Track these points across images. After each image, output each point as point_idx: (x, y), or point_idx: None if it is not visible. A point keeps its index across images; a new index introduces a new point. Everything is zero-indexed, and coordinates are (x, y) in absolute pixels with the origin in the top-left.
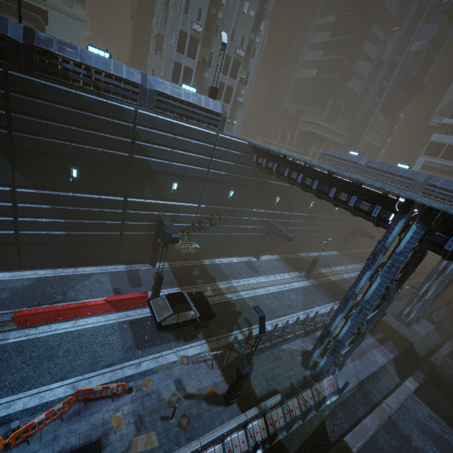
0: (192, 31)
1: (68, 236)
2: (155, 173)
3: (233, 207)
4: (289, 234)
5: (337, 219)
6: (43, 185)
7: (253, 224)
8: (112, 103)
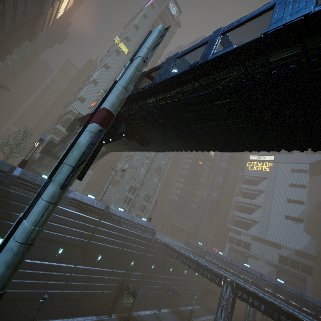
0: (135, 186)
1: (81, 294)
2: (127, 256)
3: (152, 274)
4: (179, 291)
5: (197, 281)
6: (86, 263)
7: (159, 285)
8: (124, 229)
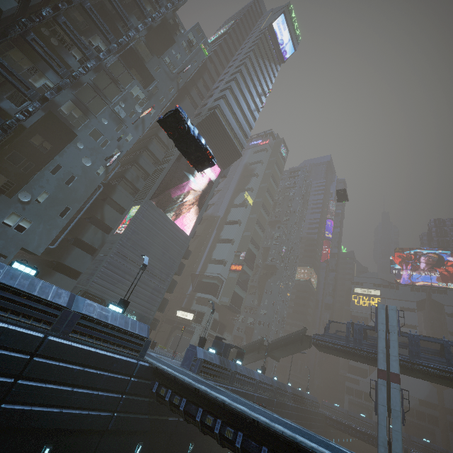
0: None
1: None
2: None
3: None
4: None
5: None
6: None
7: None
8: (310, 410)
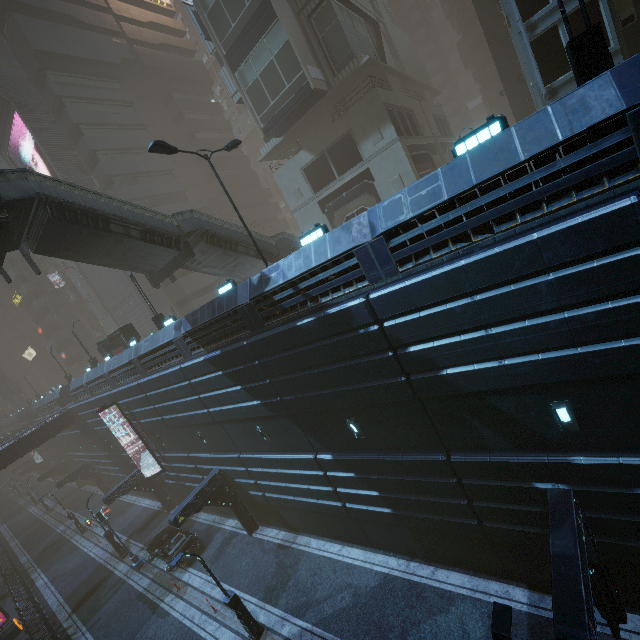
0: None
1: (396, 517)
2: (480, 395)
3: None
4: None
5: None
6: (335, 446)
7: None
8: (330, 313)
